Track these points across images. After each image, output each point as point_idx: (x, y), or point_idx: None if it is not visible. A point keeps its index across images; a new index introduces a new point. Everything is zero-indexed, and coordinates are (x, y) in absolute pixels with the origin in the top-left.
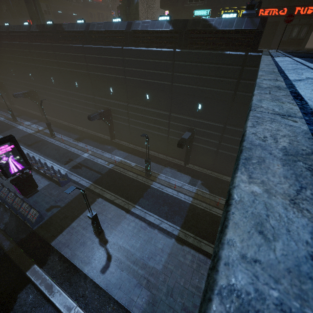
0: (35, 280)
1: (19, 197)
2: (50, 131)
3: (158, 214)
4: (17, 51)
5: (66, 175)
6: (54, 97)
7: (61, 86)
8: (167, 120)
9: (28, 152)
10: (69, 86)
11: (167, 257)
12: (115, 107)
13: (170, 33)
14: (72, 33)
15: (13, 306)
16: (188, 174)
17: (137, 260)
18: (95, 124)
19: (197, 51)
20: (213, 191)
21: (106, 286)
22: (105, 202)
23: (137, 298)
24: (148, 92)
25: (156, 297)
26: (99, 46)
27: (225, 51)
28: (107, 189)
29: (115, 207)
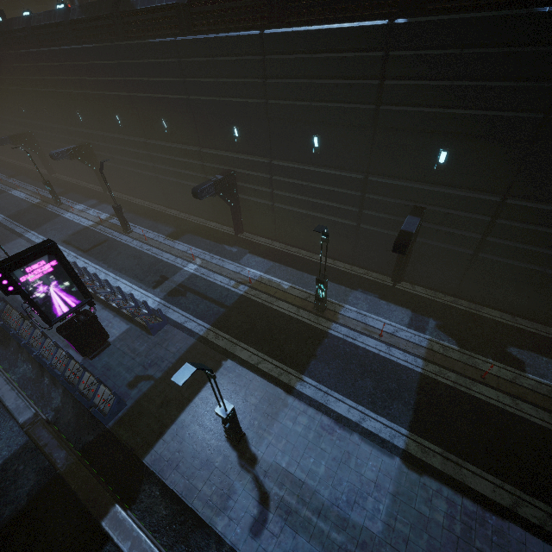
0: (121, 542)
1: (76, 361)
2: (121, 221)
3: (354, 398)
4: (49, 66)
5: (160, 313)
6: (124, 155)
7: (135, 131)
8: (359, 190)
9: (85, 264)
10: (150, 130)
11: (389, 501)
12: (244, 168)
13: None
14: (152, 13)
15: None
16: (404, 305)
17: (324, 508)
18: (202, 205)
19: (455, 17)
20: (468, 345)
21: None
22: (241, 369)
23: None
24: (317, 132)
25: None
26: (210, 35)
27: (535, 7)
28: (240, 340)
29: (262, 380)
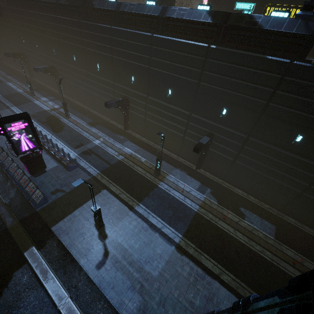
0: (32, 263)
1: (26, 176)
2: (65, 111)
3: (161, 217)
4: (43, 22)
5: (75, 161)
6: (74, 77)
7: (82, 66)
8: (186, 119)
9: (41, 129)
10: (90, 67)
11: (164, 264)
12: (134, 97)
13: (207, 26)
14: (102, 11)
15: (8, 283)
16: (198, 179)
17: (133, 262)
18: (110, 111)
19: (235, 51)
20: (222, 203)
21: (100, 283)
22: (110, 195)
23: (128, 301)
24: (171, 87)
25: (147, 304)
26: (128, 29)
27: (267, 55)
28: (113, 181)
29: (119, 202)
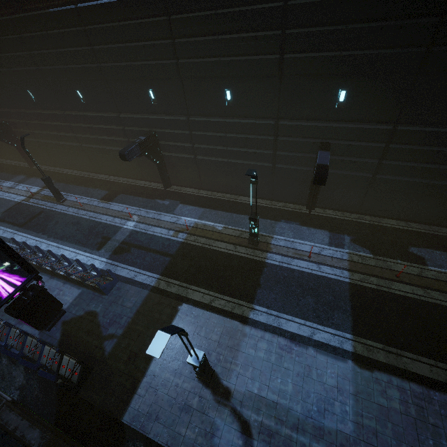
0: None
1: (32, 337)
2: (52, 192)
3: (301, 316)
4: None
5: (110, 273)
6: (43, 129)
7: (51, 105)
8: (271, 134)
9: (23, 238)
10: (66, 102)
11: (353, 402)
12: (164, 127)
13: None
14: None
15: None
16: (321, 227)
17: (300, 423)
18: (129, 166)
19: None
20: (379, 252)
21: None
22: (197, 310)
23: None
24: (229, 85)
25: None
26: None
27: None
28: (190, 283)
29: (218, 317)
